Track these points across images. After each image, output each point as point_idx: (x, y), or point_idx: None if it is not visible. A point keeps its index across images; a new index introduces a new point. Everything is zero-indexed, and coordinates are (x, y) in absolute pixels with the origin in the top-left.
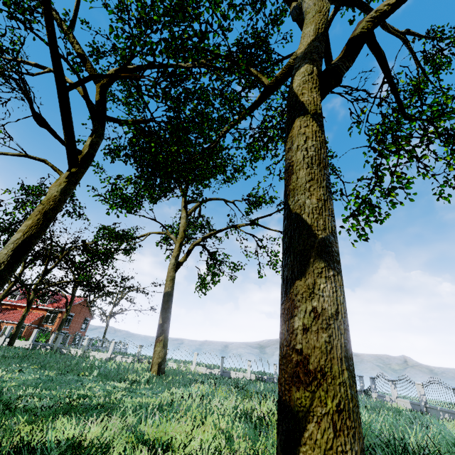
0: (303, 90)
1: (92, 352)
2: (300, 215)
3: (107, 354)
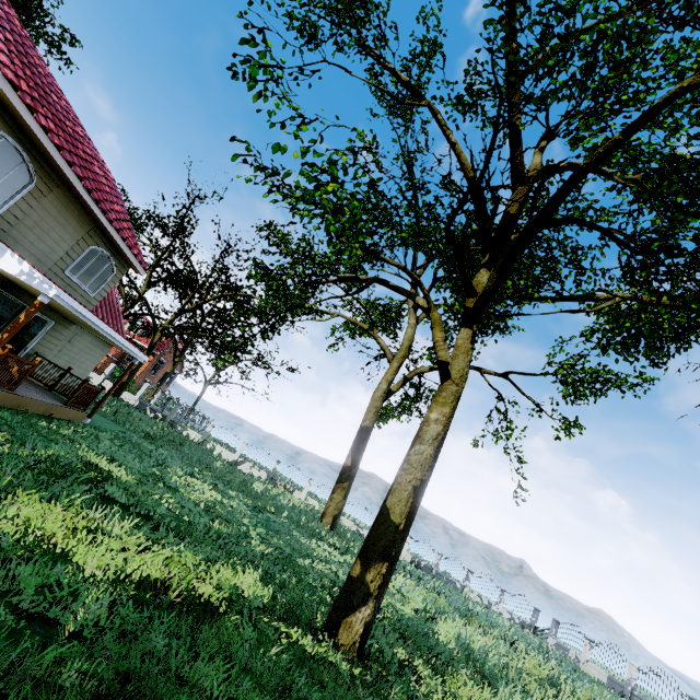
0: None
1: (214, 445)
2: None
3: (234, 455)
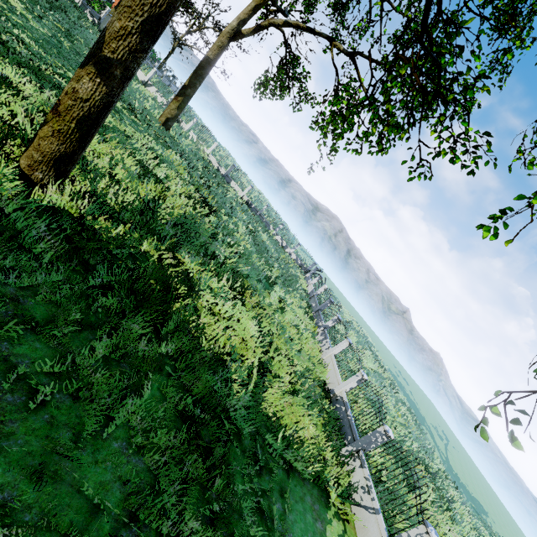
0: None
1: None
2: (106, 29)
3: (145, 77)
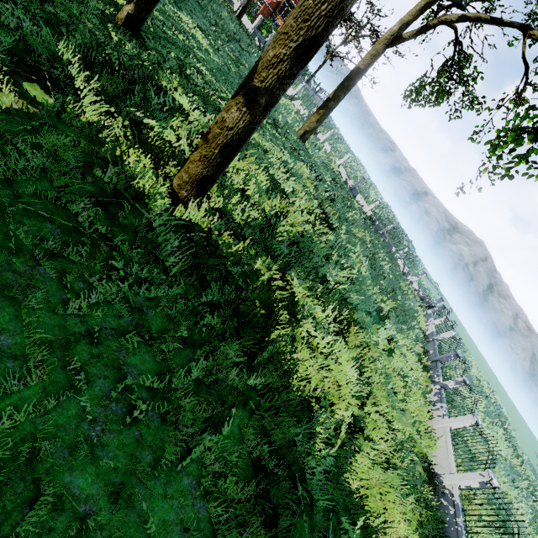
0: None
1: None
2: (260, 59)
3: (293, 91)
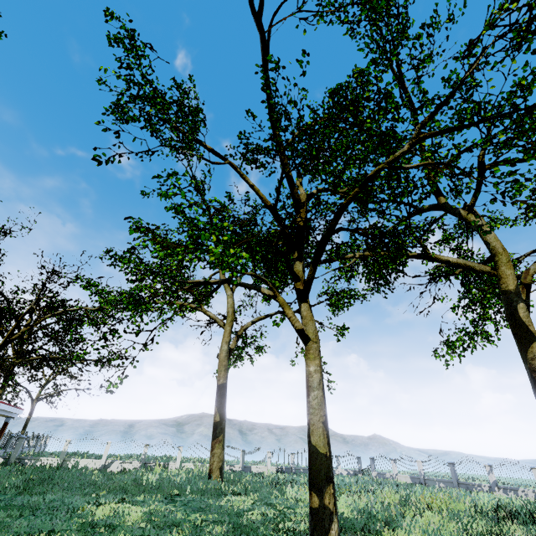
0: (529, 323)
1: (76, 460)
2: None
3: (101, 460)
